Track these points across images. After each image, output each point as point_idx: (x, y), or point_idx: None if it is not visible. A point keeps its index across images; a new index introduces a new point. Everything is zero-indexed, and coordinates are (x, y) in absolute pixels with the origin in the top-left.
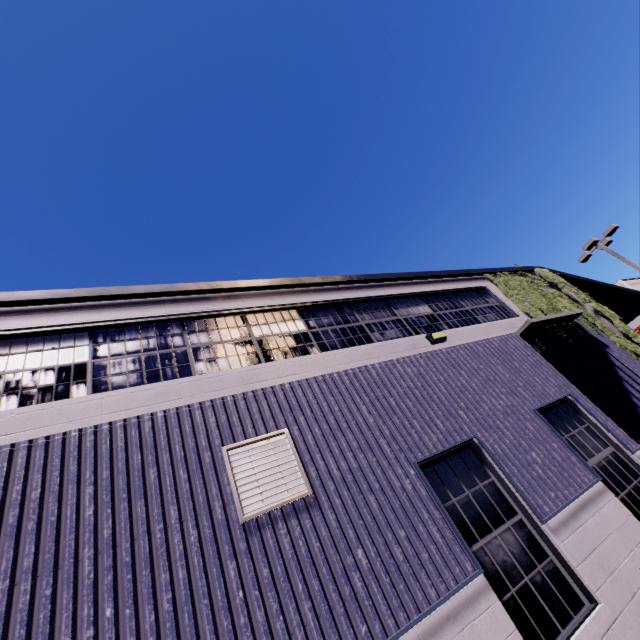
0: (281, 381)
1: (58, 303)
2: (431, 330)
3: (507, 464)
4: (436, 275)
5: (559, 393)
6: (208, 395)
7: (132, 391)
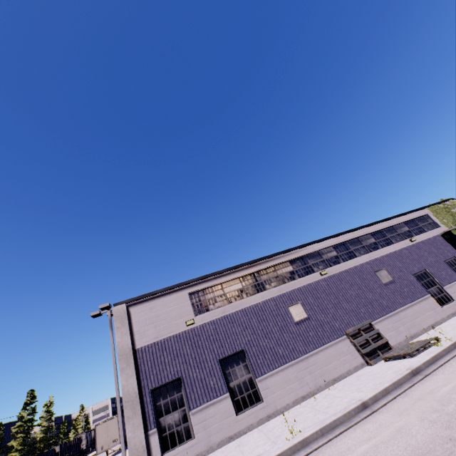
0: (377, 257)
1: (323, 241)
2: (409, 236)
3: (435, 275)
4: (408, 213)
5: (452, 255)
6: (364, 261)
7: (351, 261)
